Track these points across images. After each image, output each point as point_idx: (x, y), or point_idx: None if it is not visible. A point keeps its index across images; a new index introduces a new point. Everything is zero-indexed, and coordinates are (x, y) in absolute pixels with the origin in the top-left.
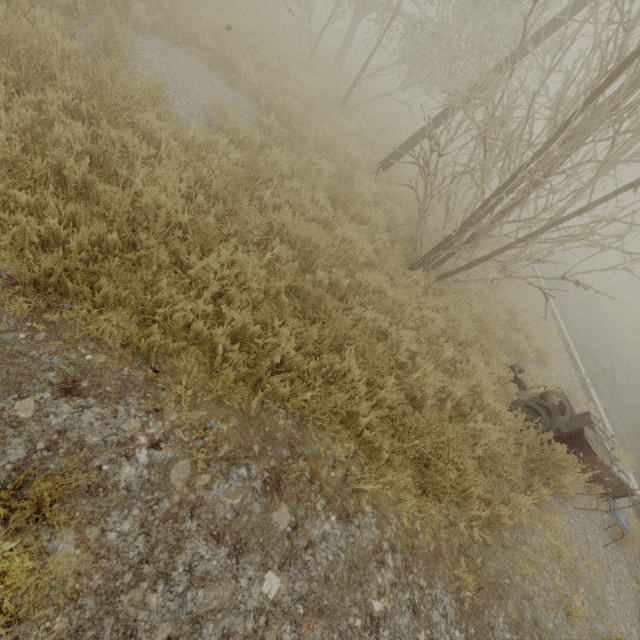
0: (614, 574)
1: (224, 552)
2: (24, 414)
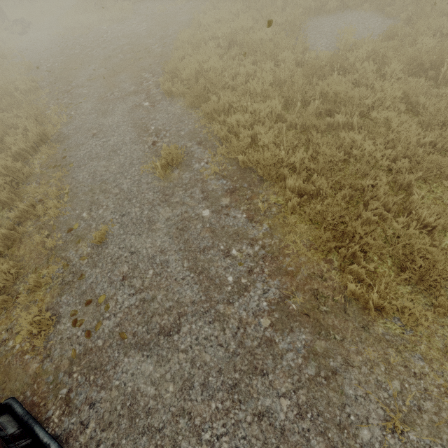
0: None
1: (201, 196)
2: (188, 146)
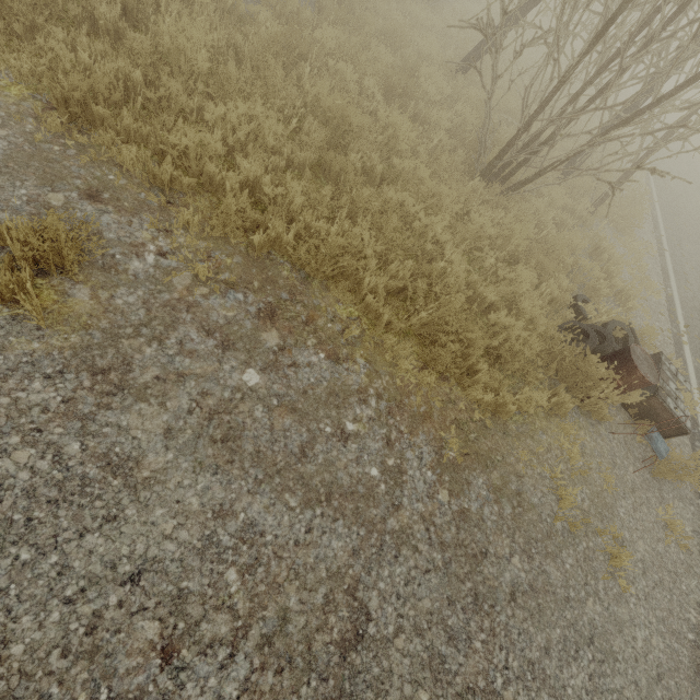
0: (637, 497)
1: (213, 343)
2: (56, 203)
